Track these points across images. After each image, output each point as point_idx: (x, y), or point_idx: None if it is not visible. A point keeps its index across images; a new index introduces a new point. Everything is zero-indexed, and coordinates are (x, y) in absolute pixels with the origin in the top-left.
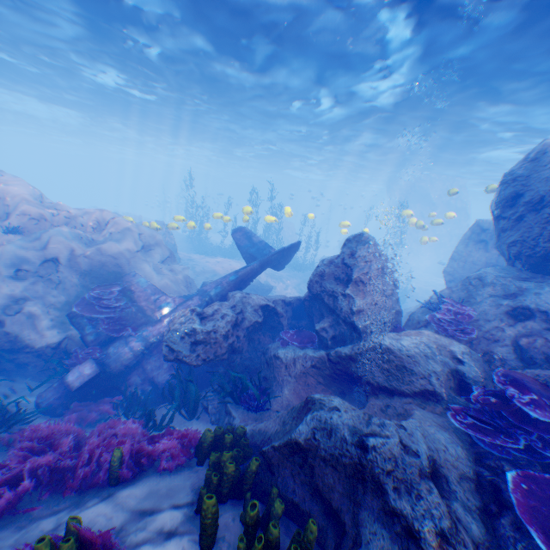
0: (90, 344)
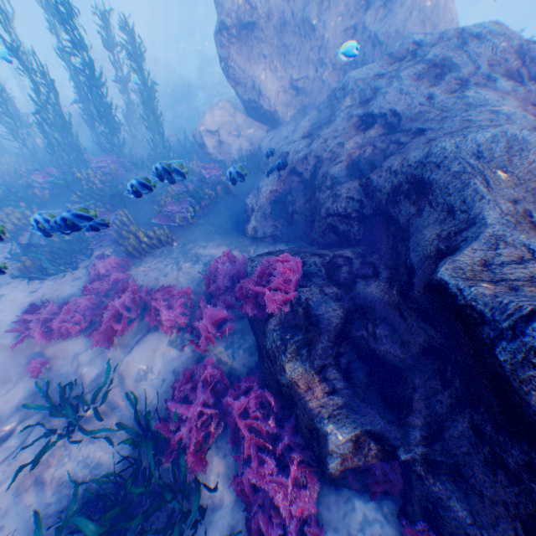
0: None
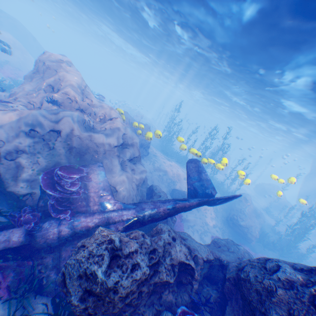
0: (39, 208)
